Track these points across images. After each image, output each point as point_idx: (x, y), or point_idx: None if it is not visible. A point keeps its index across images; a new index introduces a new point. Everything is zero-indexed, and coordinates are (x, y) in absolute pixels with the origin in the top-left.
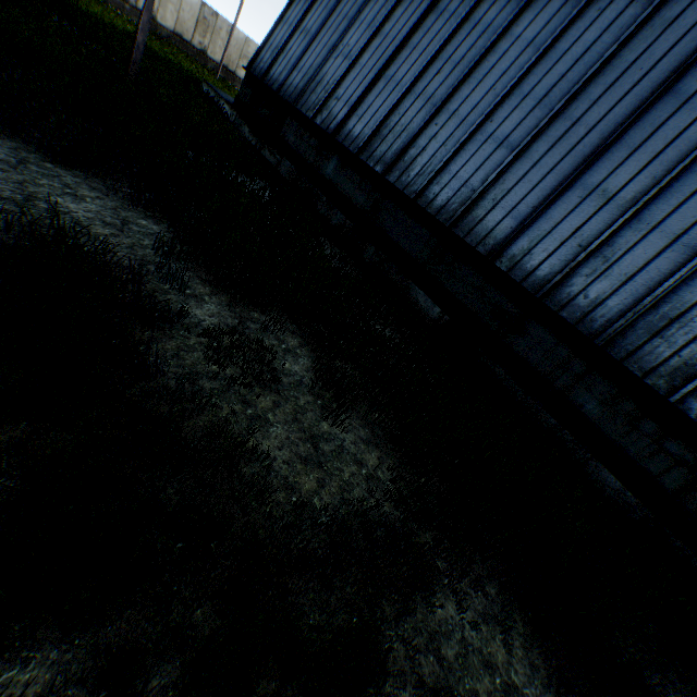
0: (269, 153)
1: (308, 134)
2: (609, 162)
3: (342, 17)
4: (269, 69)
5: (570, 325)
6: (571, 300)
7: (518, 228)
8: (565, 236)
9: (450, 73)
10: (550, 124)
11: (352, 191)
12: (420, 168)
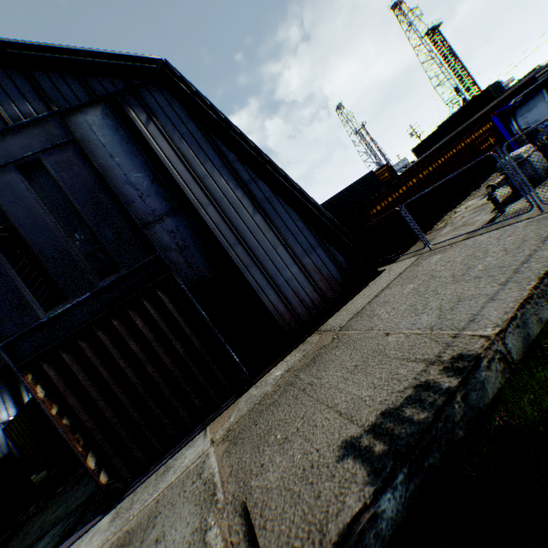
0: None
1: None
2: None
3: None
4: None
5: None
6: None
7: None
8: None
9: None
10: None
11: None
12: None
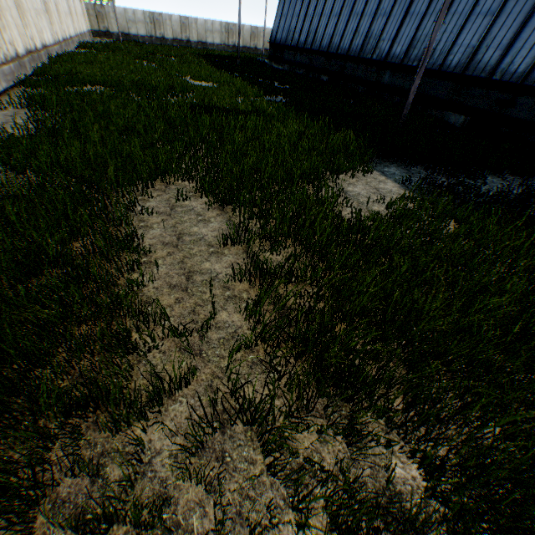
0: (281, 67)
1: (290, 52)
2: (357, 5)
3: (293, 4)
4: (276, 37)
5: (350, 56)
6: (353, 50)
7: (340, 39)
8: (350, 33)
9: (322, 3)
10: (345, 3)
11: (304, 61)
12: (319, 39)
